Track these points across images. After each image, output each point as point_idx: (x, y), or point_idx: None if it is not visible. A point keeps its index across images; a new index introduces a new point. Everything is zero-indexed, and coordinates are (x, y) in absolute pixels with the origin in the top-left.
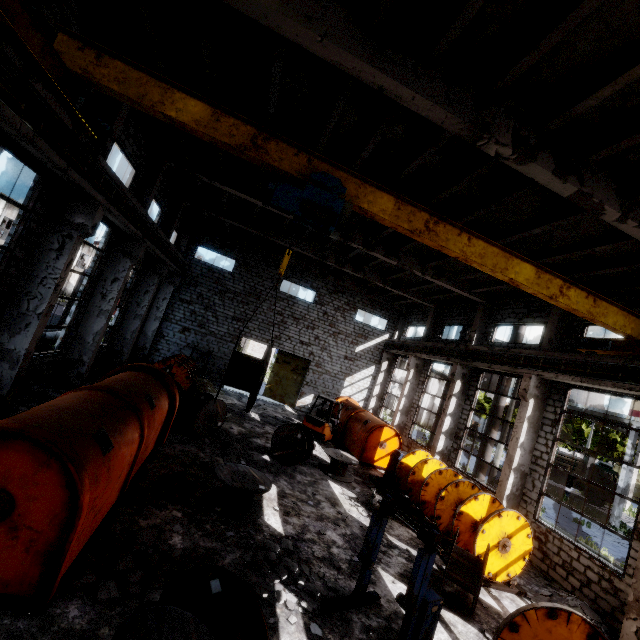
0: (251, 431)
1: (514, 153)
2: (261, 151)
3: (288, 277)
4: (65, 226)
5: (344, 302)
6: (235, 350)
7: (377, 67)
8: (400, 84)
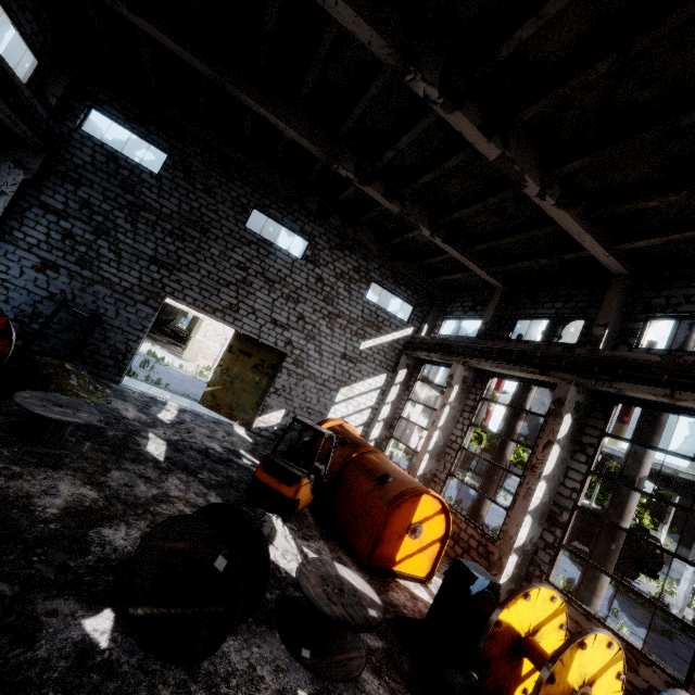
0: (116, 497)
1: None
2: None
3: (263, 205)
4: None
5: (352, 266)
6: None
7: None
8: None
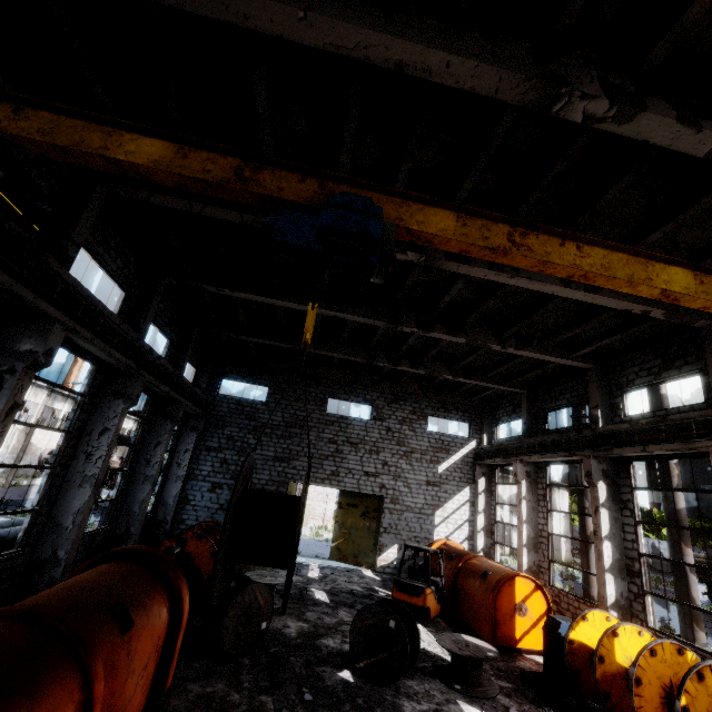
0: (317, 625)
1: (612, 105)
2: (251, 184)
3: (334, 394)
4: (6, 358)
5: (409, 411)
6: (245, 488)
7: (388, 33)
8: (425, 47)
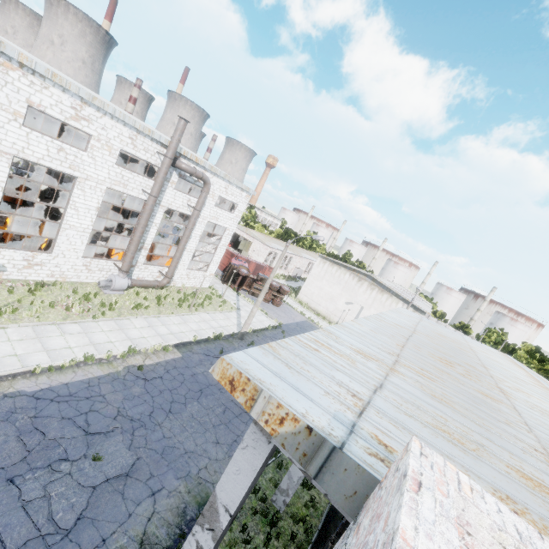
0: None
1: None
2: None
3: None
4: None
5: None
6: None
7: None
8: None
